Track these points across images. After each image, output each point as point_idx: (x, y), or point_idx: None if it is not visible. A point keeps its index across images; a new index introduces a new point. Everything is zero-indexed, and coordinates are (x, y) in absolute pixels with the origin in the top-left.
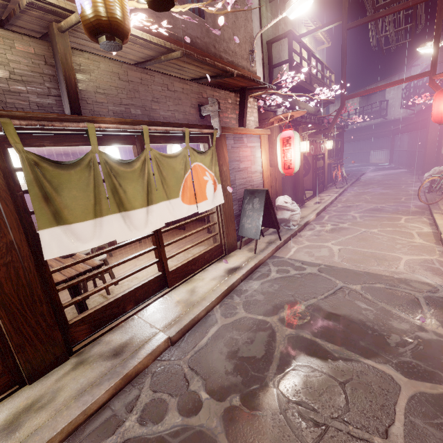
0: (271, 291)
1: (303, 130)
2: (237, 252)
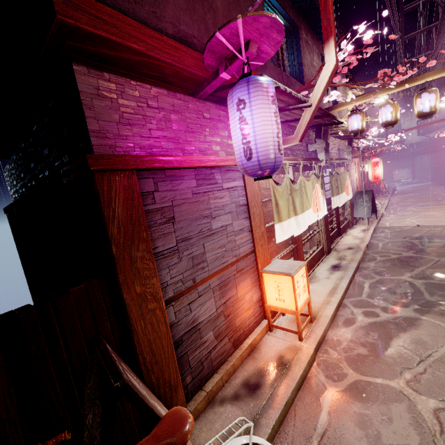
0: (393, 234)
1: (365, 157)
2: (357, 226)
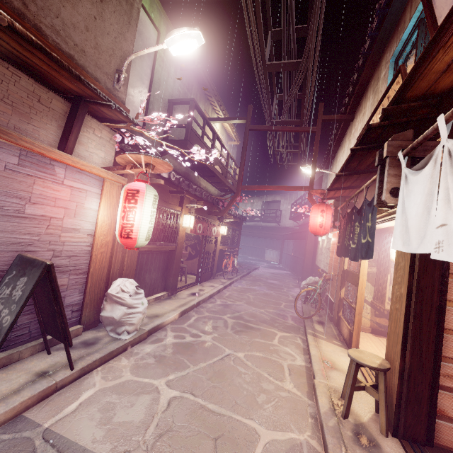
0: None
1: (191, 203)
2: None
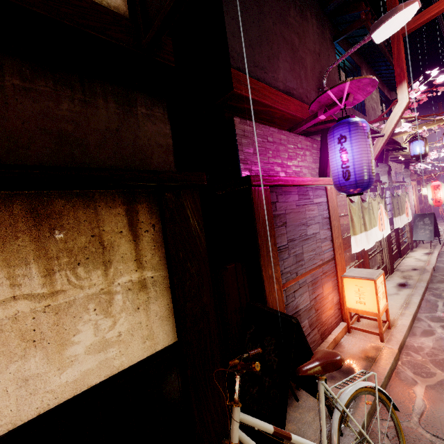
0: None
1: (422, 180)
2: (417, 249)
